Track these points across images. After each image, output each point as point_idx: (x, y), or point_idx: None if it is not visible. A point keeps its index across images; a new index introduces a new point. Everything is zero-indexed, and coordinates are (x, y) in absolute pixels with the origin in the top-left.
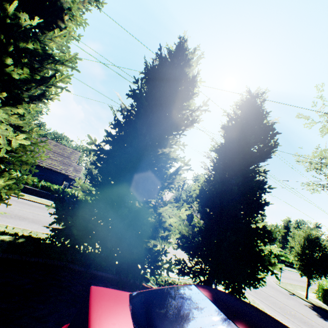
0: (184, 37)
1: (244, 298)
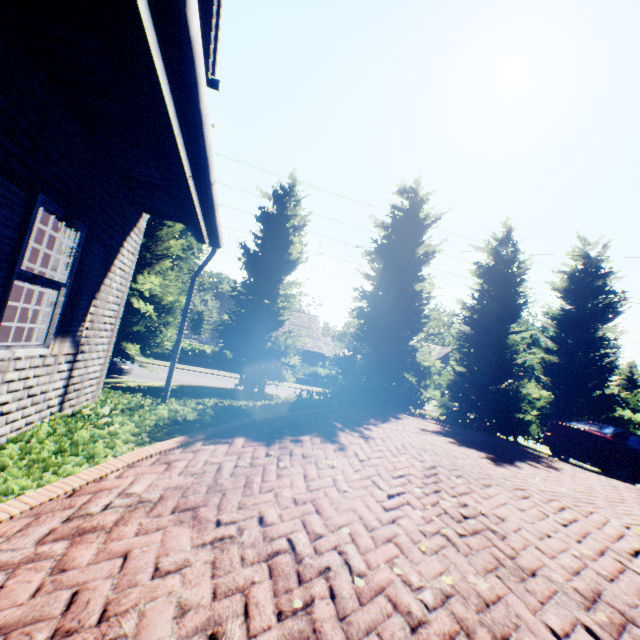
0: (508, 226)
1: None
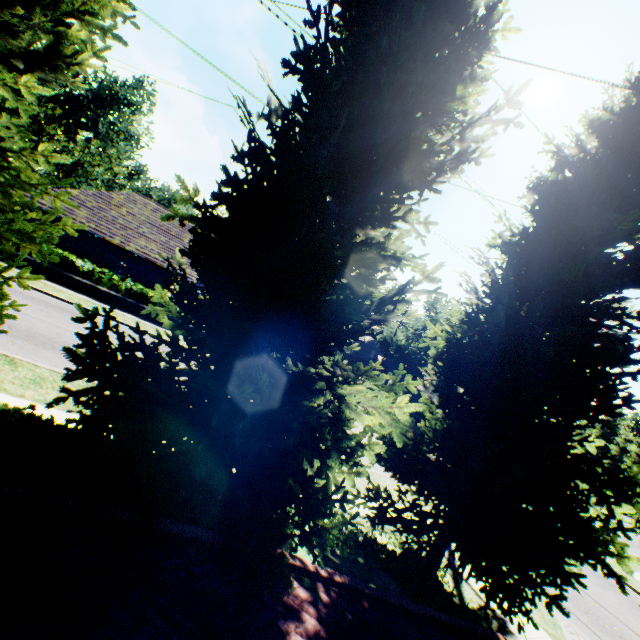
0: None
1: (527, 621)
